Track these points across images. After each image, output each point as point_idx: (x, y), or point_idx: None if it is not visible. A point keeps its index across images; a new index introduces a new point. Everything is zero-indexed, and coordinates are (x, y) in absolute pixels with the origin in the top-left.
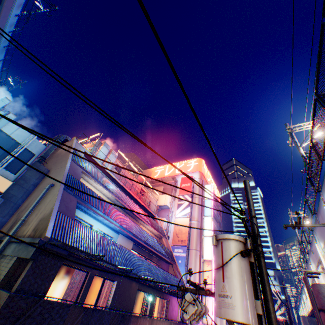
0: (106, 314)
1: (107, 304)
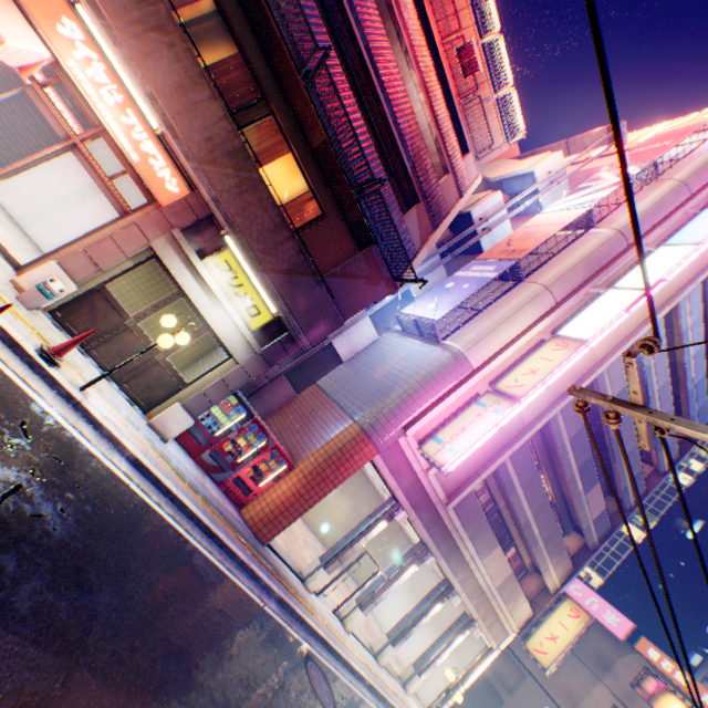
0: None
1: None
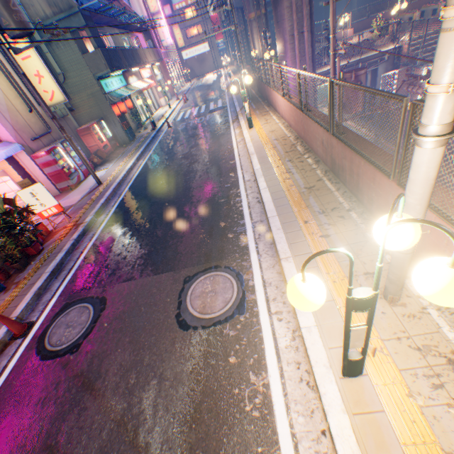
0: (129, 52)
1: None
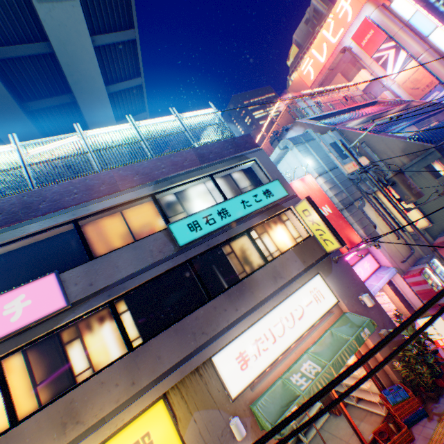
0: None
1: None
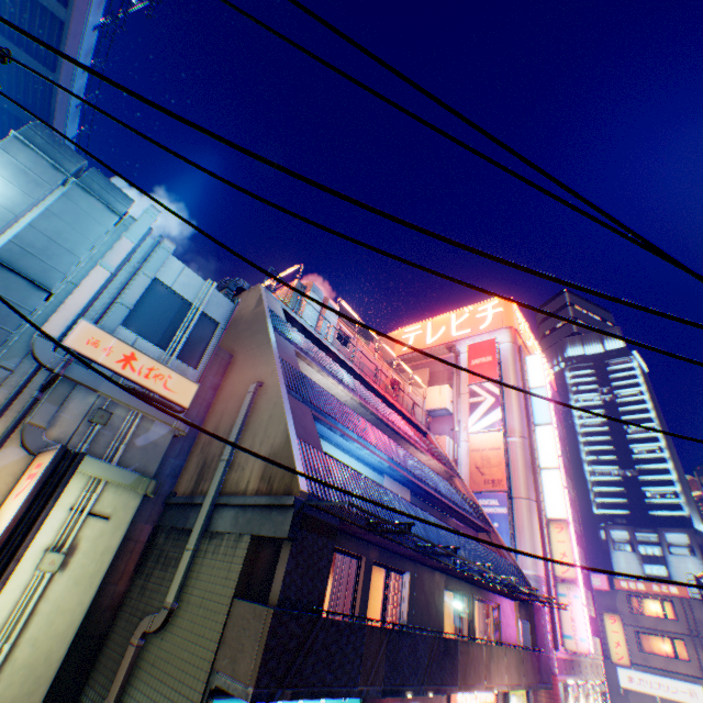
0: (420, 641)
1: (401, 620)
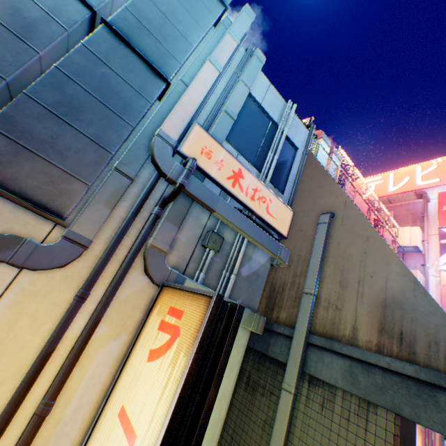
0: None
1: None
